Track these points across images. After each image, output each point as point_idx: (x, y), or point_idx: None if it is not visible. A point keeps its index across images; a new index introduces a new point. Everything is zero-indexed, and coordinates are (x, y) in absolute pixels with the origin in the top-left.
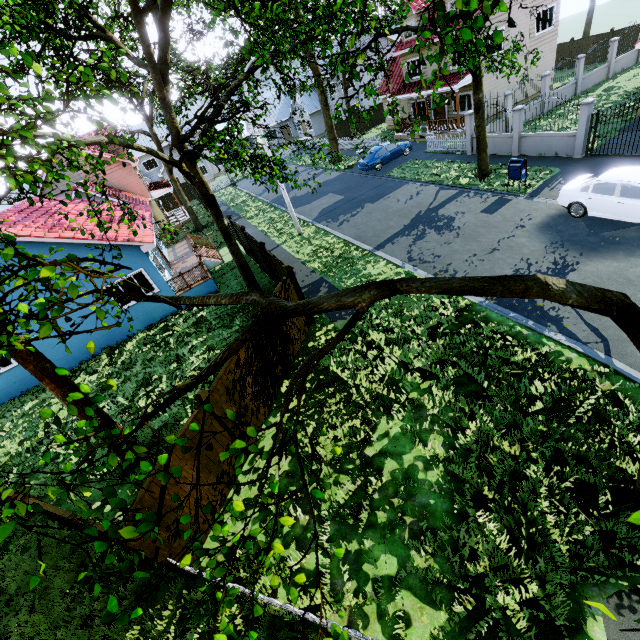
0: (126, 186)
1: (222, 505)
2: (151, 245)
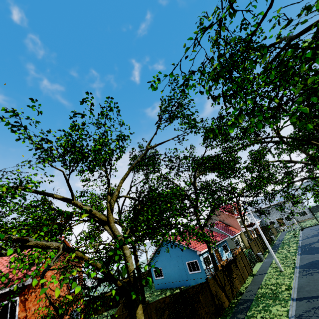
0: (232, 224)
1: None
2: (200, 252)
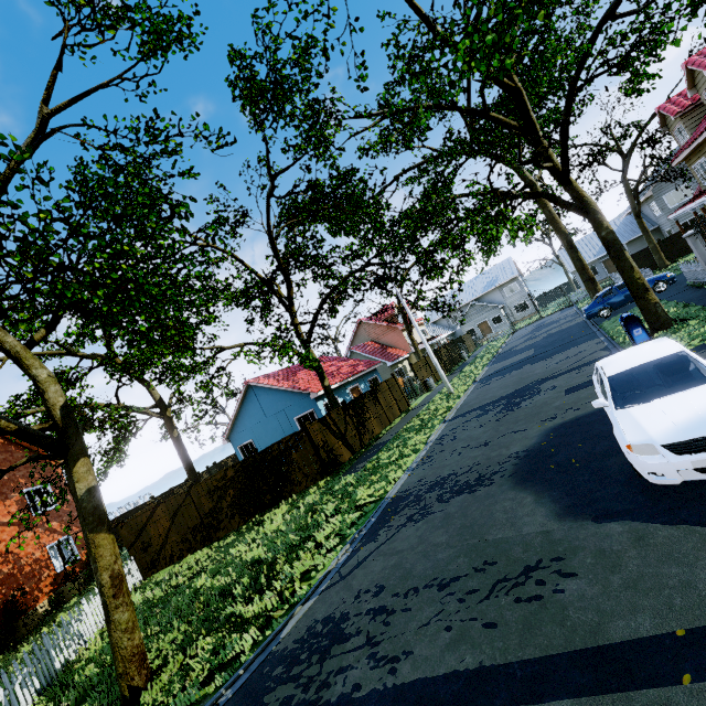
0: (395, 344)
1: (179, 559)
2: (315, 394)
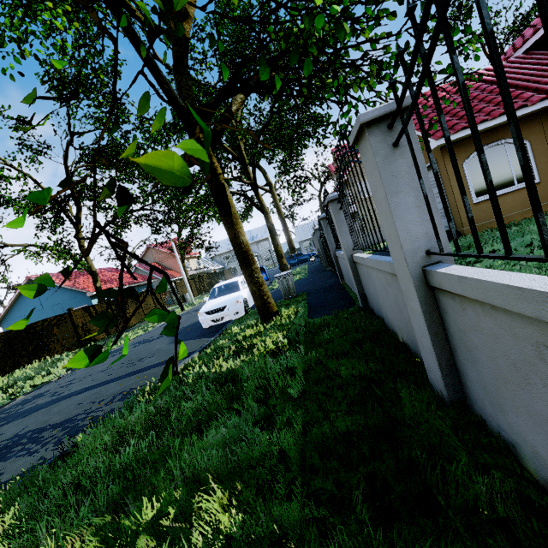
0: (174, 267)
1: None
2: (91, 293)
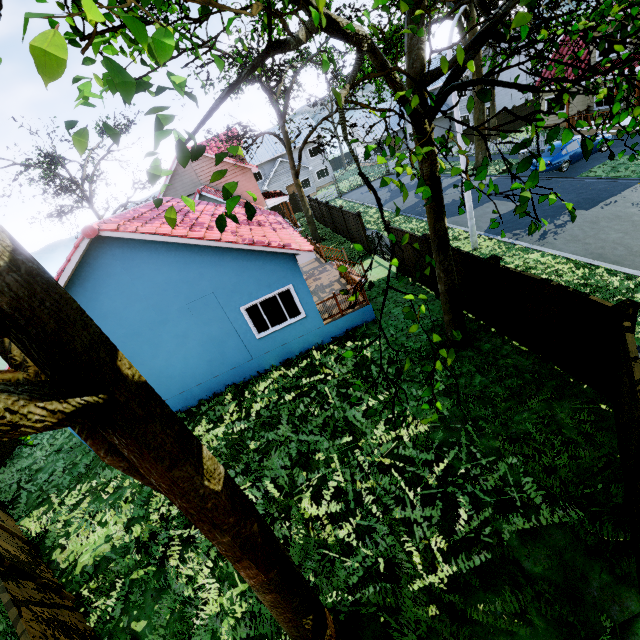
0: (243, 193)
1: None
2: (309, 254)
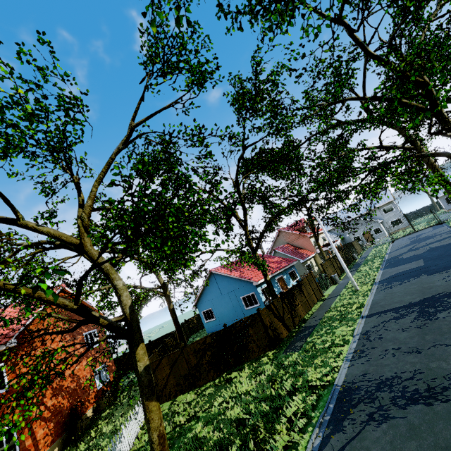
0: (304, 246)
1: (174, 397)
2: (256, 282)
